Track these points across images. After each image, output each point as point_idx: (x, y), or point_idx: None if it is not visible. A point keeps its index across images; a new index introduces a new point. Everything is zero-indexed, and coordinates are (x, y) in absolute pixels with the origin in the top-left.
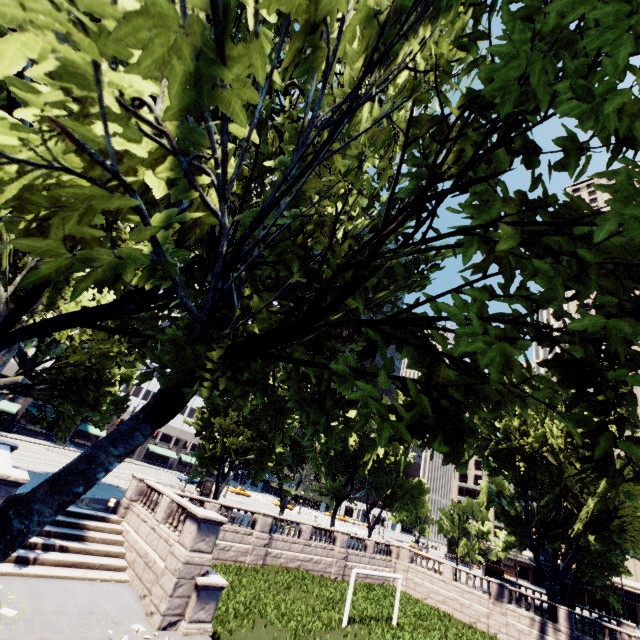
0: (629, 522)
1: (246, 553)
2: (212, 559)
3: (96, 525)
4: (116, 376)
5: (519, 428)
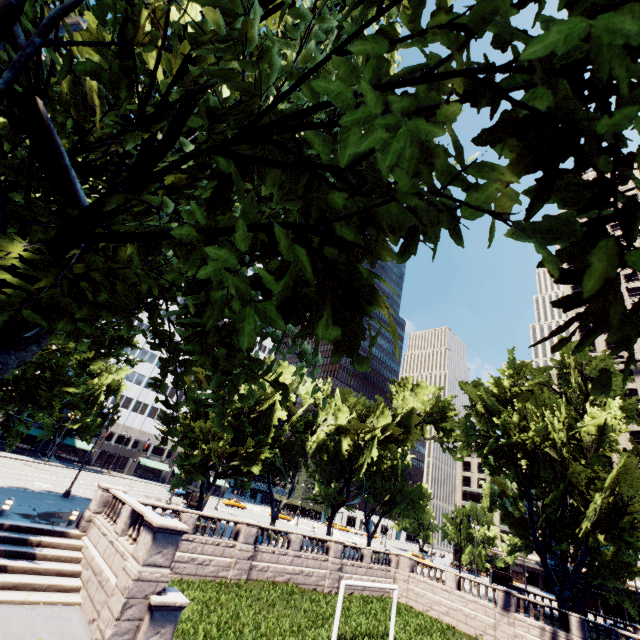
0: None
1: (228, 567)
2: (189, 575)
3: (50, 541)
4: (102, 387)
5: (518, 423)
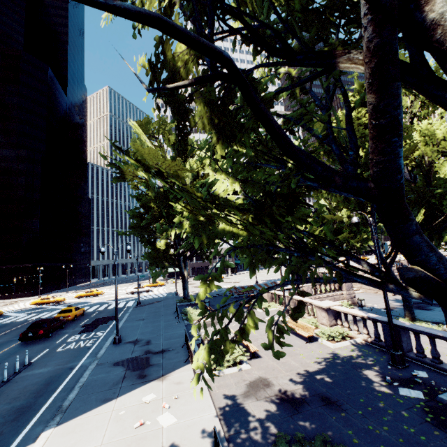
0: None
1: None
2: None
3: None
4: None
5: None
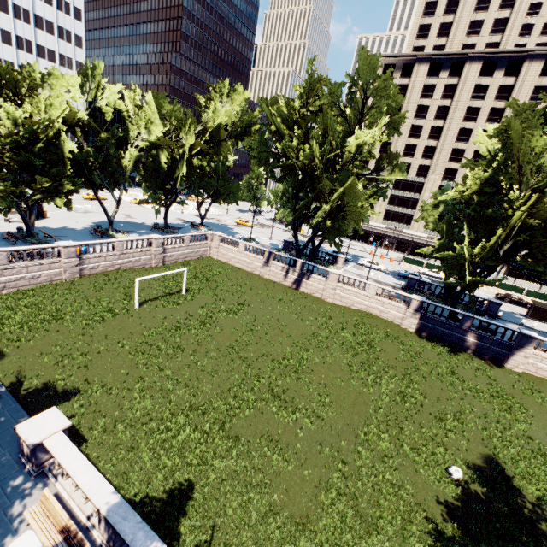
0: (349, 214)
1: (60, 274)
2: (25, 286)
3: None
4: None
5: (297, 146)
